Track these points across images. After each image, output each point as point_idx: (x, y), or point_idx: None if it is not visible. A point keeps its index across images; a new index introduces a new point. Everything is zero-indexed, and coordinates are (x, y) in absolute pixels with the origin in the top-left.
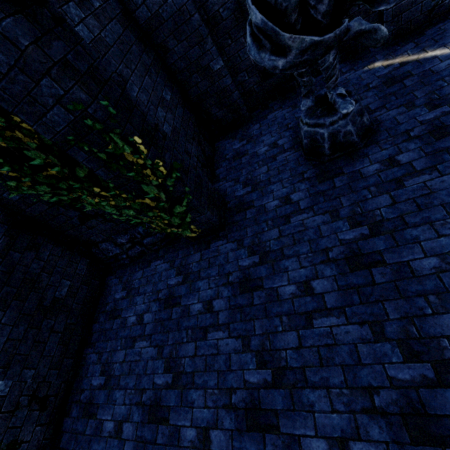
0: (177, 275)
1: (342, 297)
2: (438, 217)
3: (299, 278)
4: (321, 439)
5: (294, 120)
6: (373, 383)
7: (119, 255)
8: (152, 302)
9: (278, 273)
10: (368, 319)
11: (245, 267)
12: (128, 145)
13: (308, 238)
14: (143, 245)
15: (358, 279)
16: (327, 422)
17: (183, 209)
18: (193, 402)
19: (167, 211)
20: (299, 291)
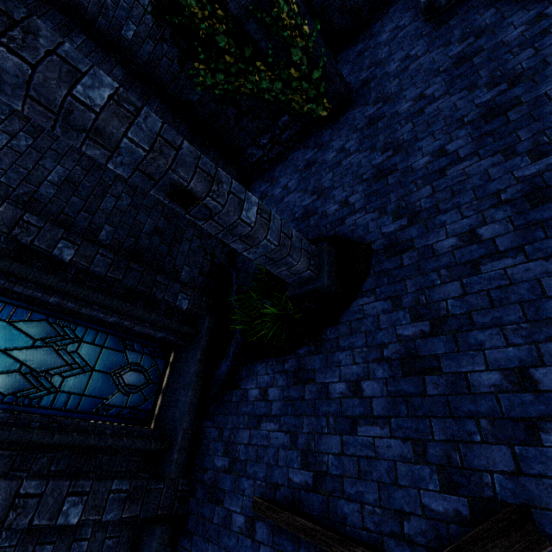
0: (312, 150)
1: (447, 86)
2: (531, 1)
3: (414, 96)
4: (426, 157)
5: (416, 0)
6: (465, 114)
7: (260, 160)
8: (294, 174)
9: (398, 102)
10: (466, 86)
11: (370, 115)
12: (286, 5)
13: (423, 70)
14: (280, 144)
15: (461, 70)
16: (430, 148)
17: (319, 75)
18: (334, 196)
19: (307, 79)
20: (415, 102)
